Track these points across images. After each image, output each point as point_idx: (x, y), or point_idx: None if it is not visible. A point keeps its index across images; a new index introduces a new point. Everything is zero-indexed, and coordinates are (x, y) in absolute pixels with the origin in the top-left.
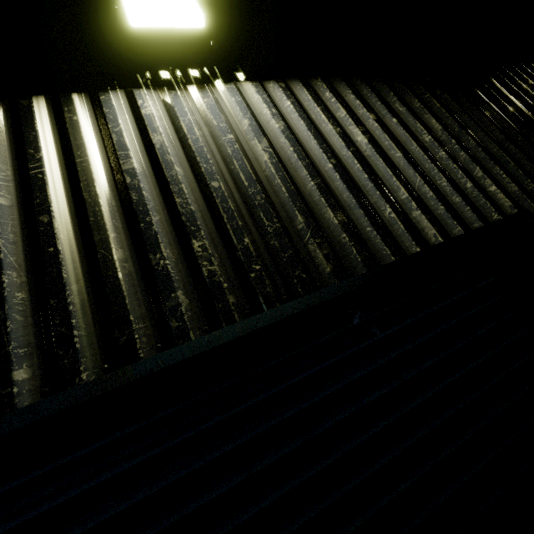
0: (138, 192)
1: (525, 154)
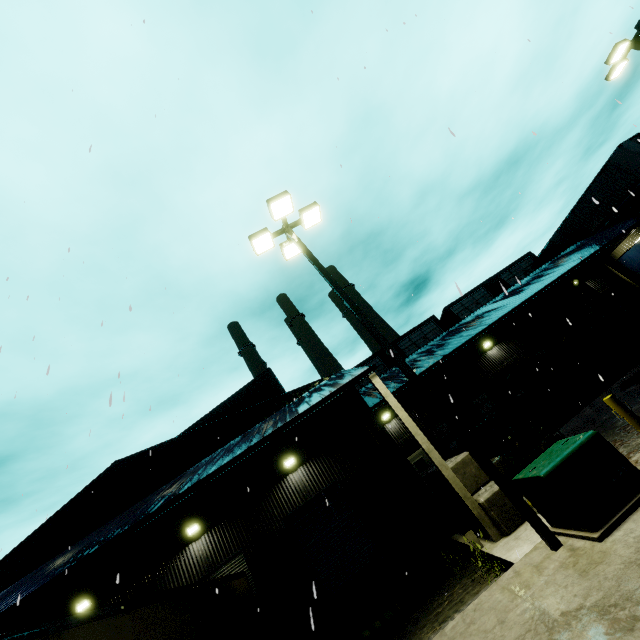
0: None
1: None
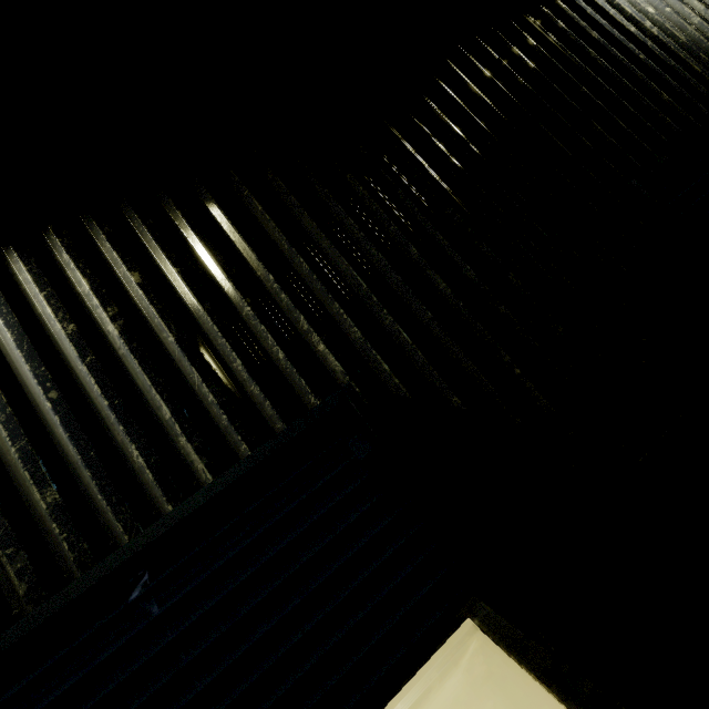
0: None
1: (391, 260)
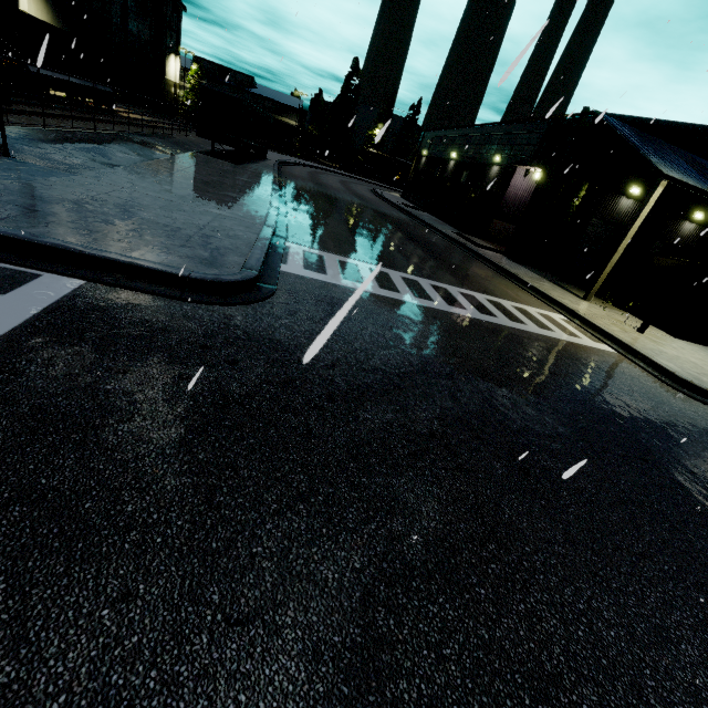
0: (678, 232)
1: None
